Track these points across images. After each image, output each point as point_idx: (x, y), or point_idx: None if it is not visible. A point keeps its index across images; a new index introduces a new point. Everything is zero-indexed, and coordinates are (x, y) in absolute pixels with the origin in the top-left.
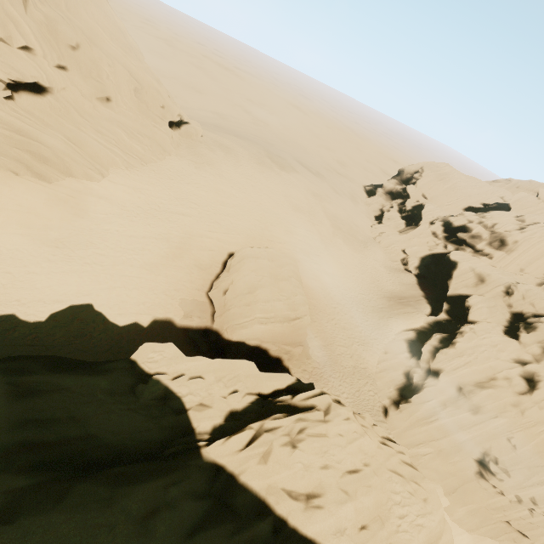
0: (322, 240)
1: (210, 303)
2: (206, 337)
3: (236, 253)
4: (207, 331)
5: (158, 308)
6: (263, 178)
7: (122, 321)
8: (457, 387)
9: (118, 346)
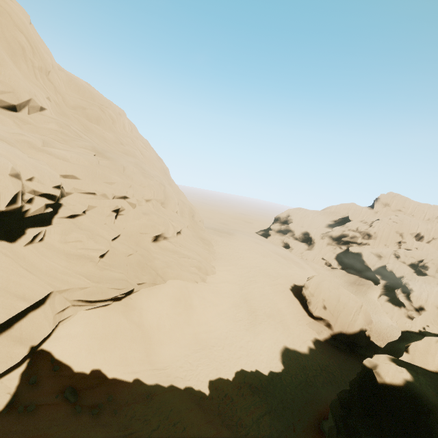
0: (298, 267)
1: (315, 320)
2: (336, 340)
3: (309, 284)
4: (334, 337)
5: (306, 334)
6: (249, 243)
7: (305, 350)
8: (437, 308)
9: (320, 365)
